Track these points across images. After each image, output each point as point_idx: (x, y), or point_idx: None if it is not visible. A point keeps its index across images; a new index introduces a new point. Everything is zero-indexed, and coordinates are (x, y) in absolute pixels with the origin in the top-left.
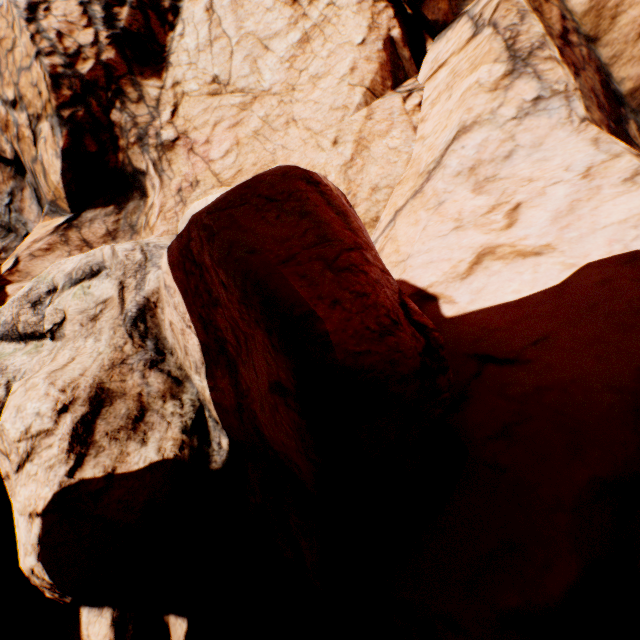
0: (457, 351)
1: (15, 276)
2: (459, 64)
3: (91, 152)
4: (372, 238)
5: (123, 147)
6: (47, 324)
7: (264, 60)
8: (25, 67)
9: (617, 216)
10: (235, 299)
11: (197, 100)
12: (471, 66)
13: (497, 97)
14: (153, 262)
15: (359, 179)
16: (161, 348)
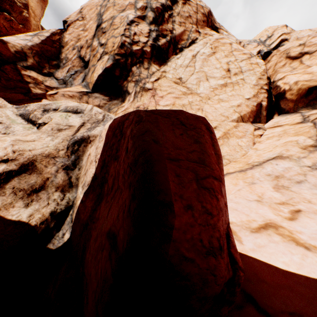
0: None
1: (50, 97)
2: (289, 129)
3: (115, 75)
4: None
5: (128, 80)
6: (41, 120)
7: (203, 83)
8: (115, 36)
9: None
10: (127, 162)
11: (168, 81)
12: (295, 133)
13: (304, 152)
14: (104, 123)
15: None
16: (76, 163)
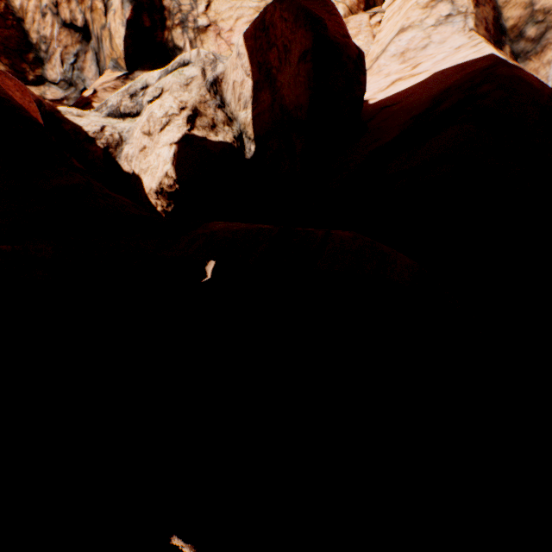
0: (372, 110)
1: (96, 99)
2: None
3: (146, 27)
4: None
5: (169, 27)
6: (149, 98)
7: None
8: None
9: (460, 57)
10: (290, 24)
11: (225, 1)
12: None
13: (426, 12)
14: (220, 61)
15: None
16: (223, 102)
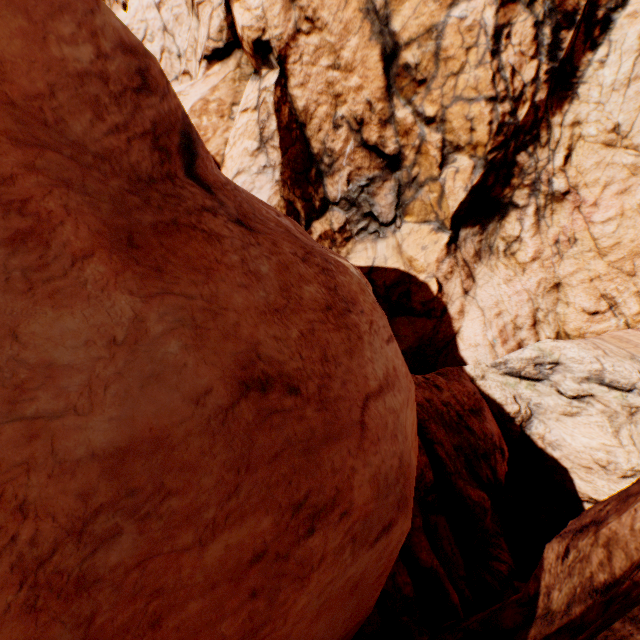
0: None
1: (443, 298)
2: None
3: (487, 186)
4: None
5: (513, 185)
6: (571, 393)
7: None
8: (464, 97)
9: None
10: None
11: (590, 148)
12: None
13: None
14: None
15: None
16: None
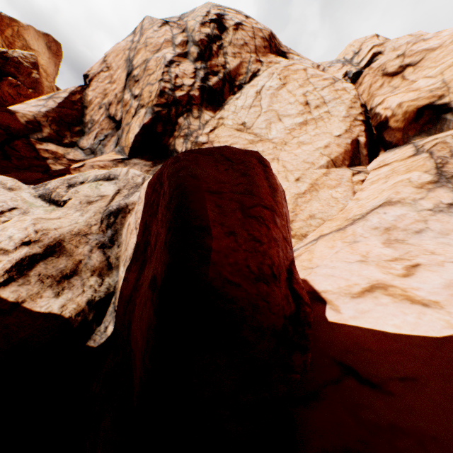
0: (326, 351)
1: (76, 172)
2: (398, 167)
3: (157, 131)
4: (296, 246)
5: (175, 136)
6: (66, 197)
7: (276, 125)
8: (151, 83)
9: None
10: (164, 204)
11: (228, 129)
12: (407, 169)
13: (420, 192)
14: None
15: (304, 206)
16: (114, 239)
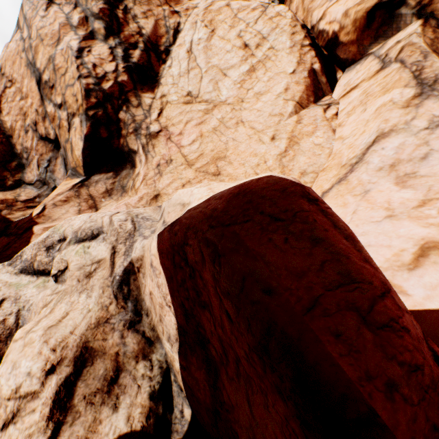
0: None
1: (41, 219)
2: (370, 87)
3: (103, 137)
4: None
5: (124, 135)
6: (53, 269)
7: (223, 82)
8: (70, 84)
9: None
10: (243, 340)
11: (176, 106)
12: (383, 89)
13: (409, 112)
14: (140, 232)
15: (291, 165)
16: (139, 309)
